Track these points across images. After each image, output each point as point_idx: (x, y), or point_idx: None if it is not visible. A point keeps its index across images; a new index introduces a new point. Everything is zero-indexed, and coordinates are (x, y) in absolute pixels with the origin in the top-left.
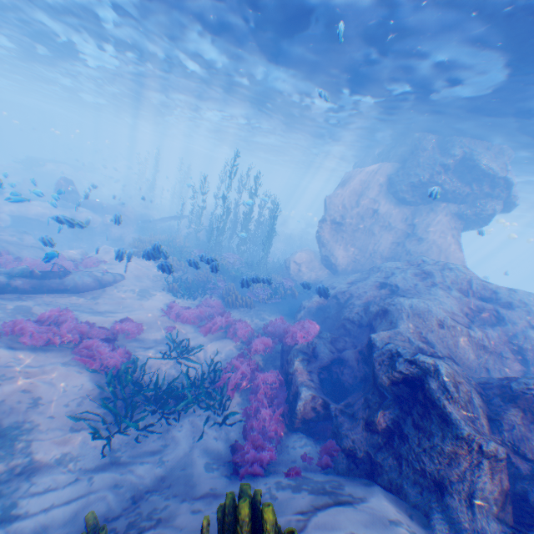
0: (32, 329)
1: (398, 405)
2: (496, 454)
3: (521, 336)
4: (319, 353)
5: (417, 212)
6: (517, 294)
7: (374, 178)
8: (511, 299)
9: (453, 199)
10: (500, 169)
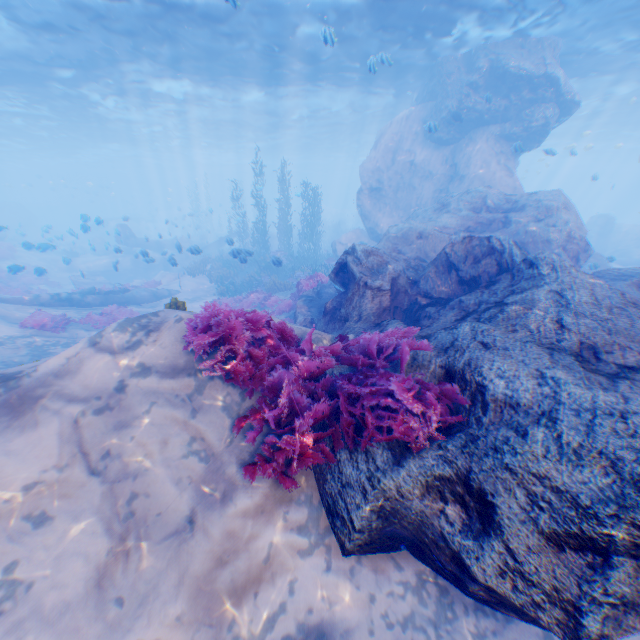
0: (99, 318)
1: (343, 292)
2: (380, 286)
3: (523, 233)
4: (324, 295)
5: (458, 149)
6: (538, 197)
7: (406, 127)
8: (527, 204)
9: (493, 121)
10: (535, 66)
